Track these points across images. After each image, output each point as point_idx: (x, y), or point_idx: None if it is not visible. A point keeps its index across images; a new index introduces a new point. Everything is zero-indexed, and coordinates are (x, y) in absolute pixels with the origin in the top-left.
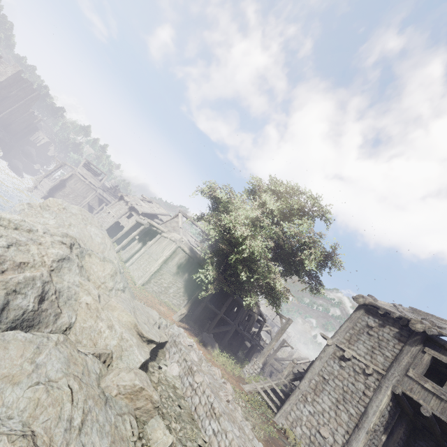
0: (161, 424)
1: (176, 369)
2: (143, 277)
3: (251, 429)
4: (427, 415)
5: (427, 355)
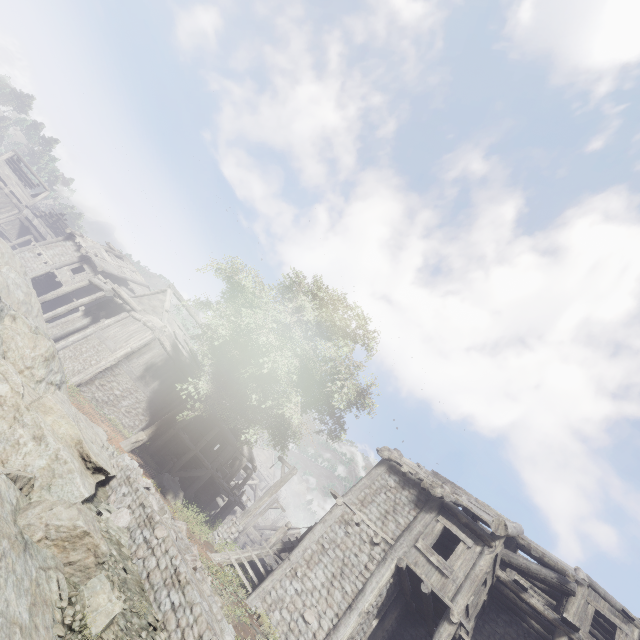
0: (107, 586)
1: (125, 518)
2: (83, 373)
3: (220, 608)
4: (426, 592)
5: (440, 525)
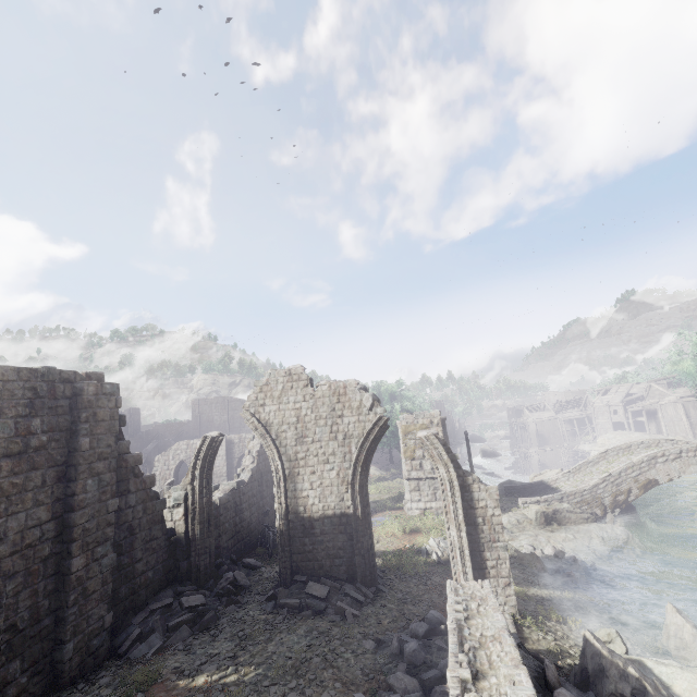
0: None
1: None
2: (688, 434)
3: None
4: None
5: None
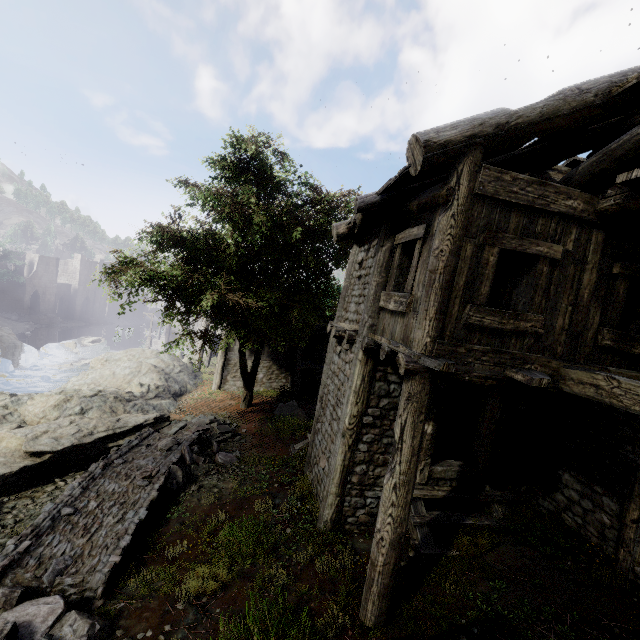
0: None
1: None
2: (214, 380)
3: (151, 500)
4: (383, 357)
5: (398, 249)
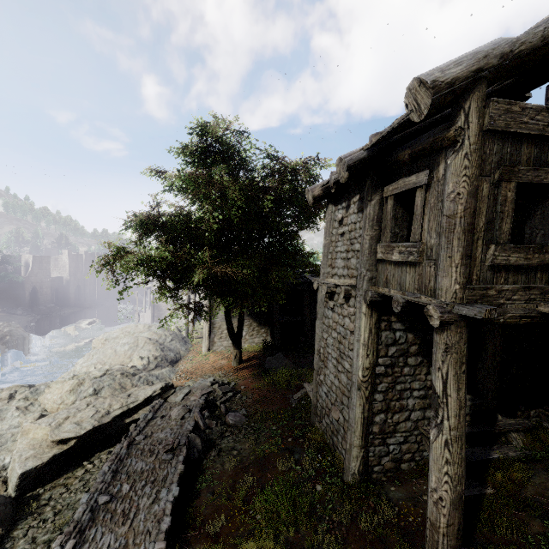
0: None
1: None
2: (203, 344)
3: (179, 474)
4: (399, 309)
5: (389, 201)
